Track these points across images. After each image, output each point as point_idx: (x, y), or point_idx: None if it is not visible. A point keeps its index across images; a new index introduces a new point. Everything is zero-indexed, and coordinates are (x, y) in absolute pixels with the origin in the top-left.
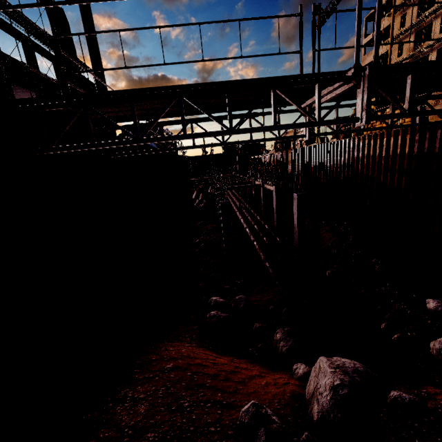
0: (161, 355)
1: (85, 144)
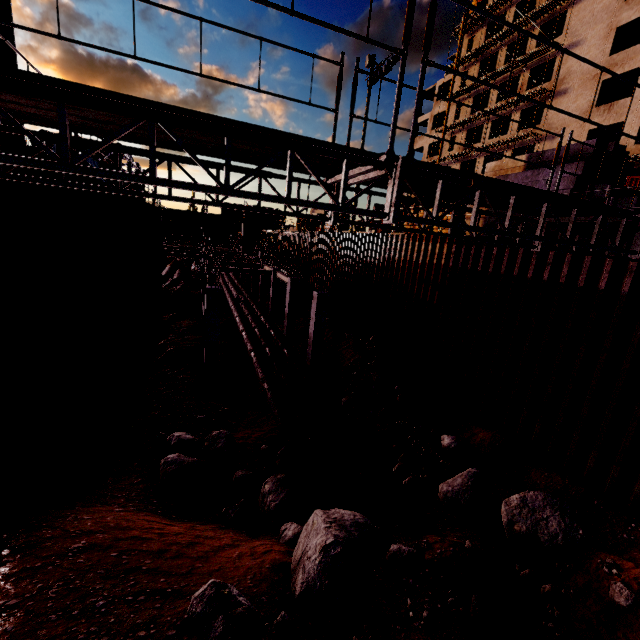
0: (64, 528)
1: None
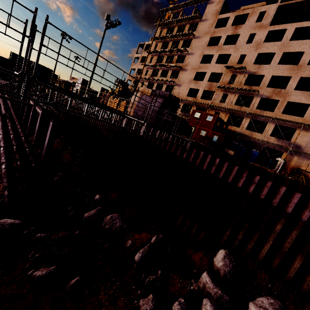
0: None
1: None
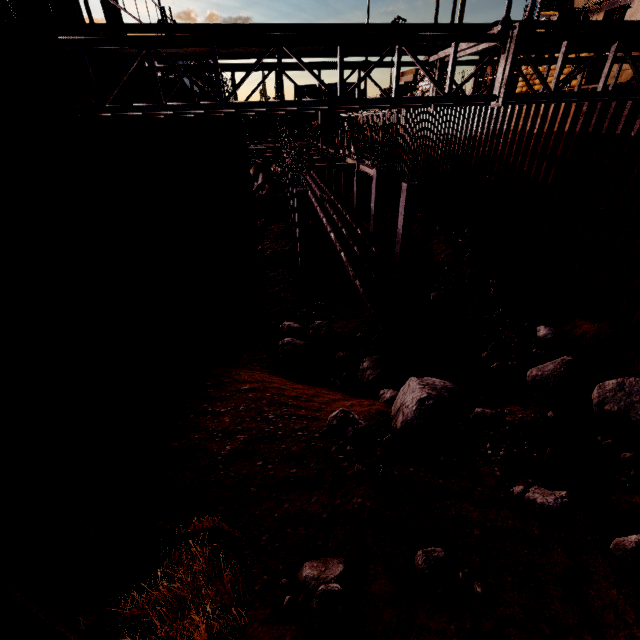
0: (233, 378)
1: (152, 106)
